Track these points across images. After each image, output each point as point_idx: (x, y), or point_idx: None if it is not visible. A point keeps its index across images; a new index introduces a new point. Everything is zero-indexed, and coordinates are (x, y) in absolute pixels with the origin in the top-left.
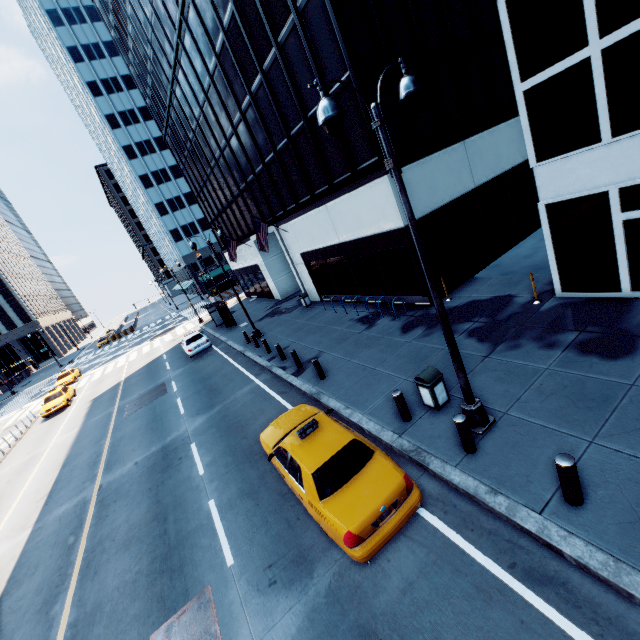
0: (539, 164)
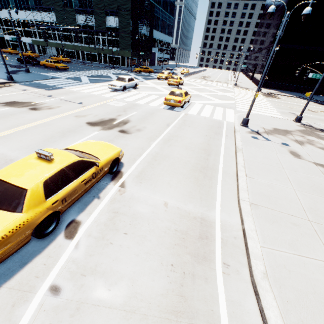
0: (4, 35)
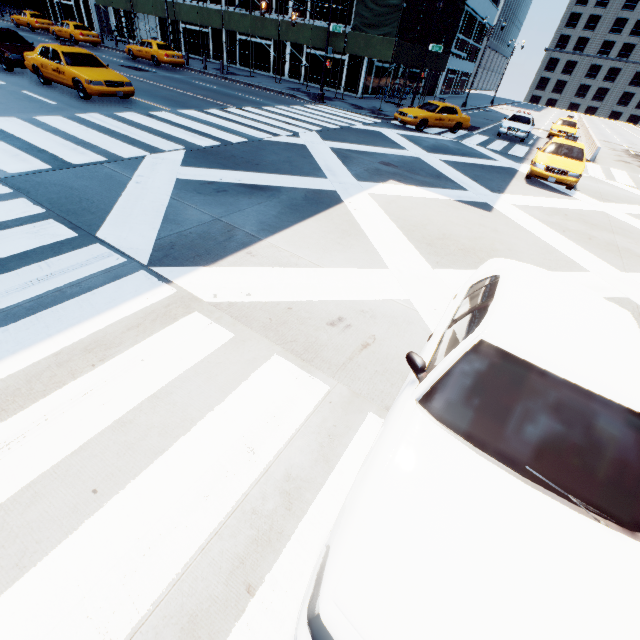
0: None
